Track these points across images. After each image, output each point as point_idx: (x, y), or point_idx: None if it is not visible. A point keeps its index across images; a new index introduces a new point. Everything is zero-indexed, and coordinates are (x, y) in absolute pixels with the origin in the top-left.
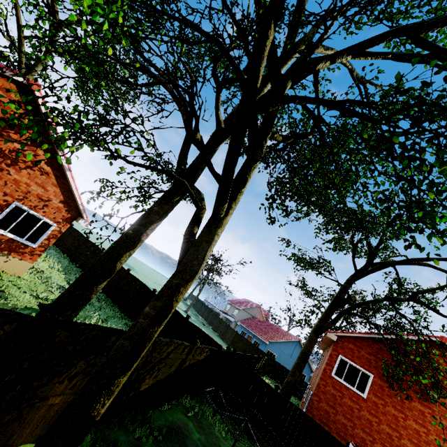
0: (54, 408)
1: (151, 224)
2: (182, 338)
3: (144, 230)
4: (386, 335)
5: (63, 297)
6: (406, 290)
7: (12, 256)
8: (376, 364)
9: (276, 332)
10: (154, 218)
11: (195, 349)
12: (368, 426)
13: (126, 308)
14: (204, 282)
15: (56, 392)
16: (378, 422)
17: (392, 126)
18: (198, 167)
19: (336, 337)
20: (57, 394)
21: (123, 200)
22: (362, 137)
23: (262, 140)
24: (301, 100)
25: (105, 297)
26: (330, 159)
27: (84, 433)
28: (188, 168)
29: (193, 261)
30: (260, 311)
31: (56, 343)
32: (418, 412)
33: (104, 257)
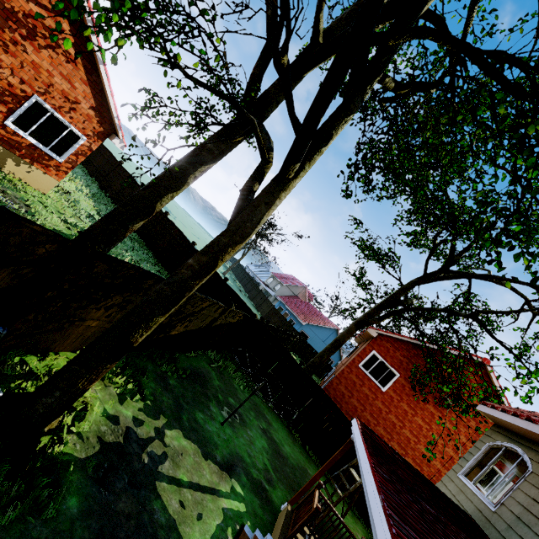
0: (91, 329)
1: (202, 165)
2: (216, 298)
3: (193, 170)
4: (428, 344)
5: (95, 228)
6: (471, 306)
7: (35, 167)
8: (407, 366)
9: (316, 316)
10: (205, 158)
11: (229, 312)
12: (377, 413)
13: (161, 255)
14: (249, 247)
15: (93, 316)
16: (388, 412)
17: (538, 108)
18: (273, 98)
19: (376, 334)
20: (94, 319)
21: (172, 125)
22: (494, 113)
23: (367, 84)
24: (436, 38)
25: (138, 238)
26: (448, 129)
27: (124, 353)
28: (259, 97)
29: (246, 223)
30: (305, 292)
31: (94, 273)
32: (429, 413)
33: (143, 193)
